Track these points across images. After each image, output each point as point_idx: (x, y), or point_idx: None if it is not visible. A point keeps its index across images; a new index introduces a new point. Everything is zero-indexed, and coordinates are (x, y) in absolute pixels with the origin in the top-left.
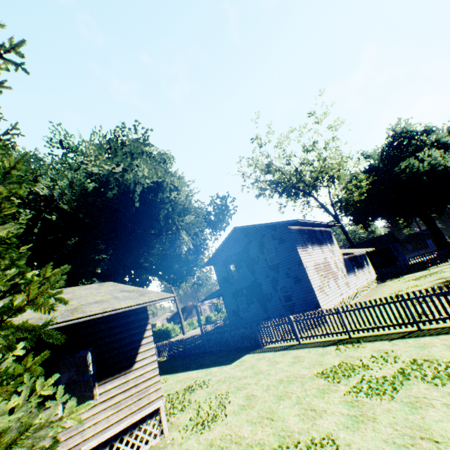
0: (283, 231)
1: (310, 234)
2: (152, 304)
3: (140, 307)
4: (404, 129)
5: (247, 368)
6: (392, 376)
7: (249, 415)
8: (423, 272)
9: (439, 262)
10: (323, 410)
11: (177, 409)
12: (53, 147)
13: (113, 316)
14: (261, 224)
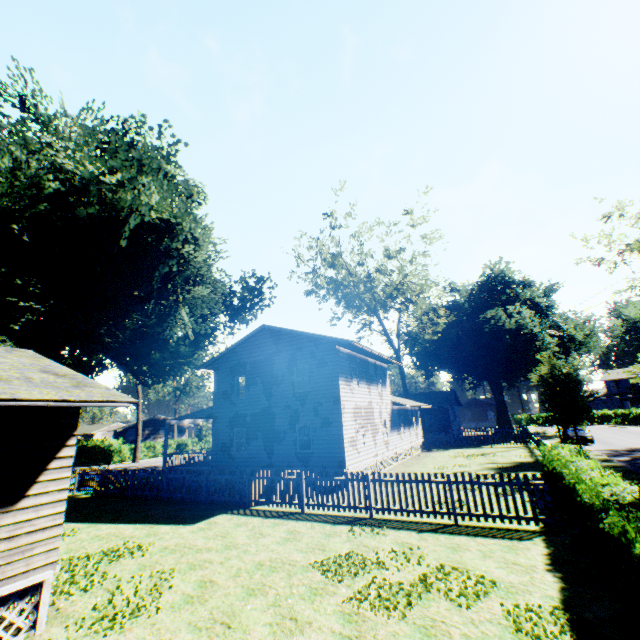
0: (327, 350)
1: (361, 365)
2: (92, 405)
3: (66, 406)
4: (502, 273)
5: (217, 536)
6: (411, 584)
7: (196, 614)
8: (476, 450)
9: (496, 442)
10: (308, 621)
11: (77, 586)
12: (4, 100)
13: (10, 409)
14: (301, 332)
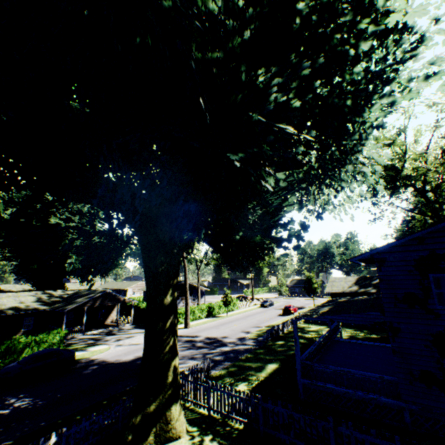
0: None
1: None
2: None
3: None
4: None
5: None
6: None
7: None
8: None
9: None
10: None
11: None
12: None
13: None
14: None
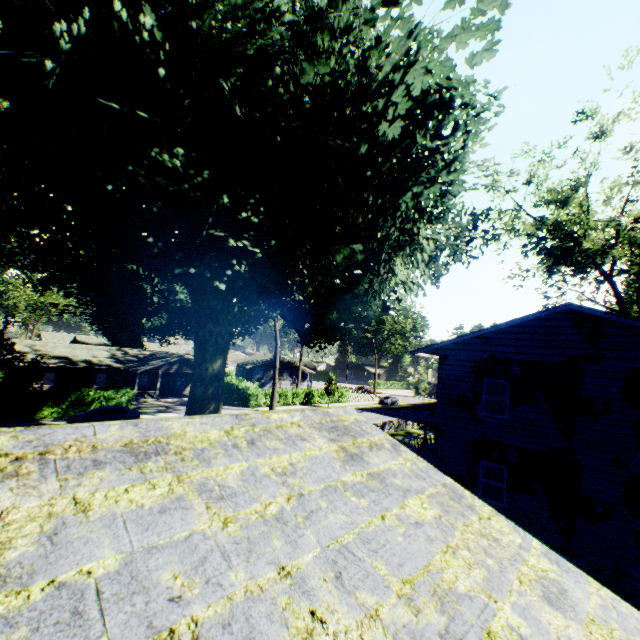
0: None
1: None
2: None
3: None
4: None
5: None
6: None
7: None
8: None
9: None
10: None
11: None
12: None
13: None
14: None
